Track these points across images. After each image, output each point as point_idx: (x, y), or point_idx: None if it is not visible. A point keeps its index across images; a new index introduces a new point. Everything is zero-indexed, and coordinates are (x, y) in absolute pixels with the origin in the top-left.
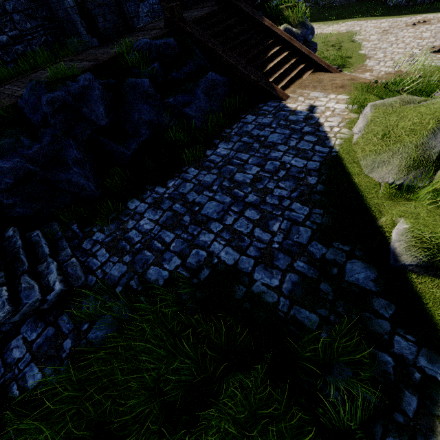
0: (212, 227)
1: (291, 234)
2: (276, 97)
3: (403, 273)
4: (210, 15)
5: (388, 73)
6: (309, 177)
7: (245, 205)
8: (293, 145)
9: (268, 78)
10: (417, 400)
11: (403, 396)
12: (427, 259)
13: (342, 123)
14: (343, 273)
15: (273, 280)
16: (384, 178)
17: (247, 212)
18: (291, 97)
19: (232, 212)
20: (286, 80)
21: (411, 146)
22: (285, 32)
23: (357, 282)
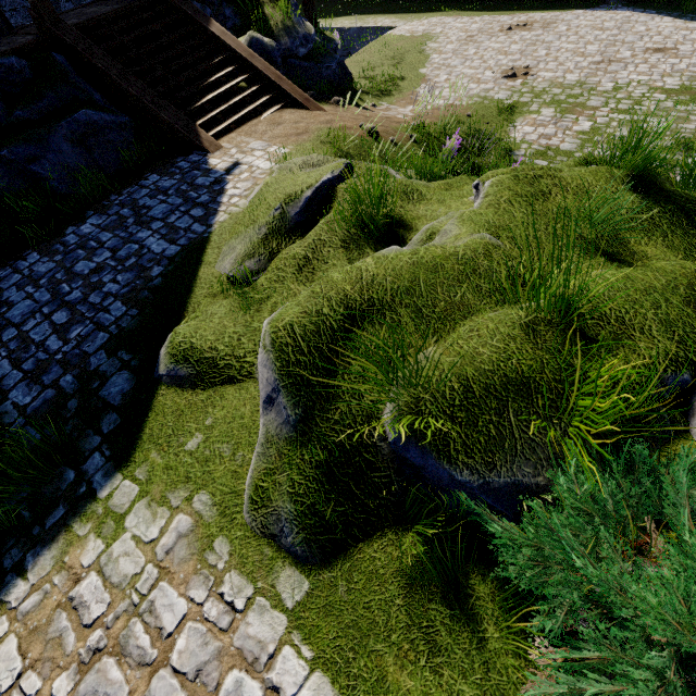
0: (5, 334)
1: (85, 342)
2: (201, 148)
3: (156, 385)
4: (122, 14)
5: (435, 107)
6: (155, 267)
7: (61, 305)
8: (172, 221)
9: (201, 118)
10: (64, 513)
11: (56, 510)
12: (173, 367)
13: (248, 191)
14: (102, 387)
15: (26, 398)
16: (225, 269)
17: (57, 315)
18: (223, 148)
19: (40, 314)
20: (230, 121)
21: (256, 228)
22: (245, 45)
23: (108, 396)
